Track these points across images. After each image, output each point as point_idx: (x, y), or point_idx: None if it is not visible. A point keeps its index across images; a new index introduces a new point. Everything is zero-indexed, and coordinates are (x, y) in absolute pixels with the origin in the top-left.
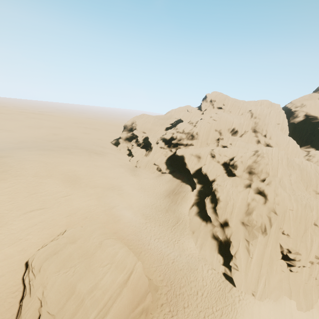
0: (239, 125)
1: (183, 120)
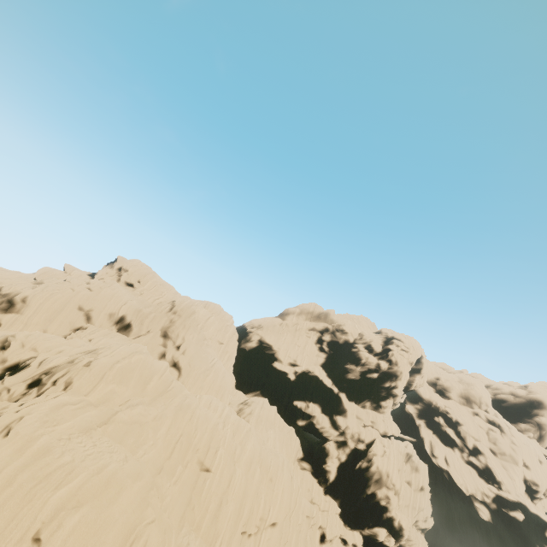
0: (135, 313)
1: (38, 280)
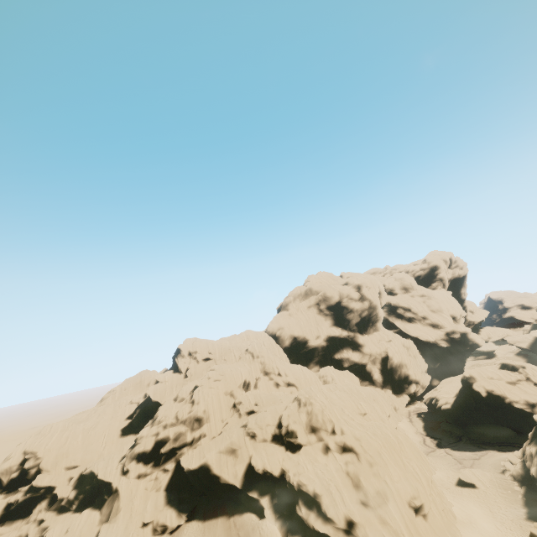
0: (248, 374)
1: (158, 400)
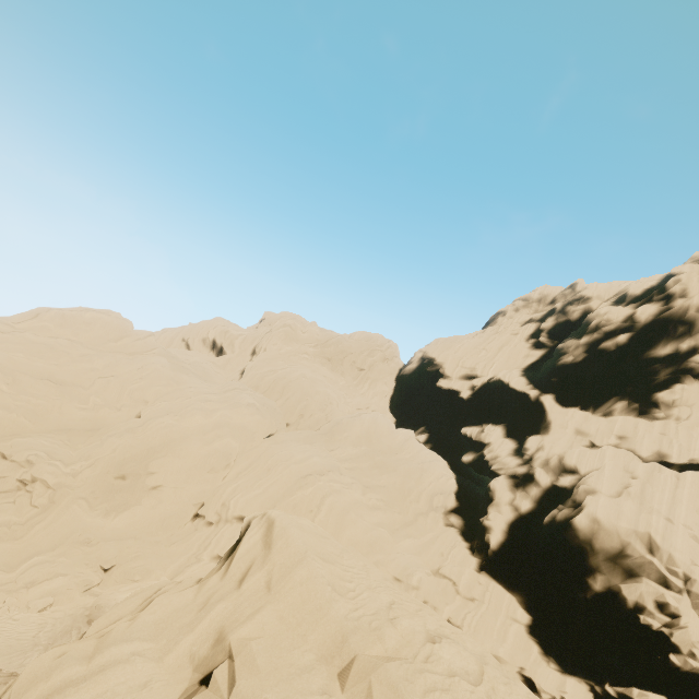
0: (222, 334)
1: None
